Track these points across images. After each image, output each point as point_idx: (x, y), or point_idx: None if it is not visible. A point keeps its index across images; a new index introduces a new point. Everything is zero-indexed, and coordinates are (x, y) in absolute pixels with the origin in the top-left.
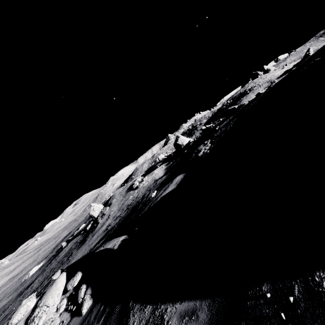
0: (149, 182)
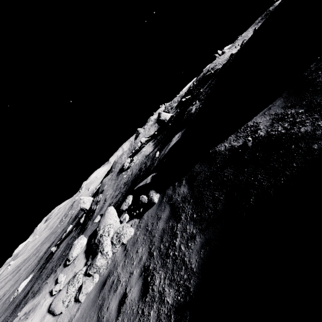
0: (140, 159)
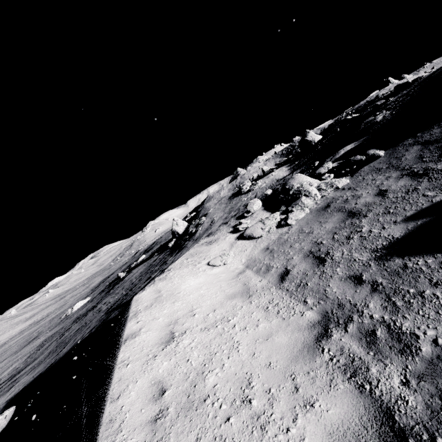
0: (268, 183)
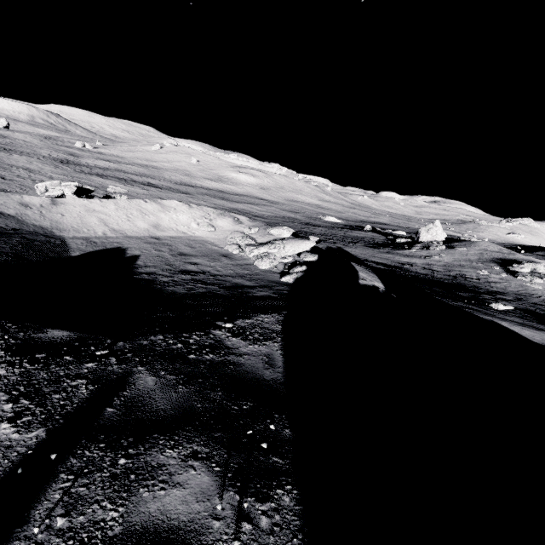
0: (544, 291)
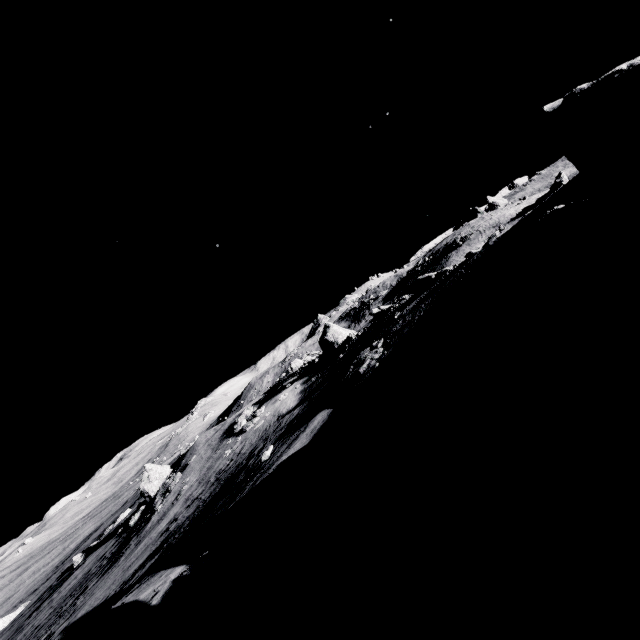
0: (267, 420)
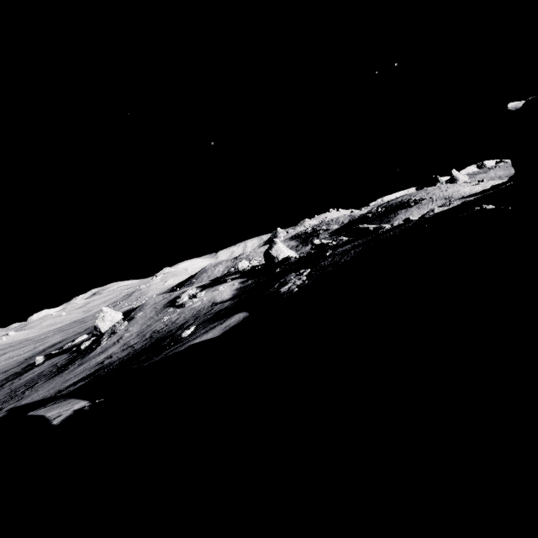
0: (204, 303)
